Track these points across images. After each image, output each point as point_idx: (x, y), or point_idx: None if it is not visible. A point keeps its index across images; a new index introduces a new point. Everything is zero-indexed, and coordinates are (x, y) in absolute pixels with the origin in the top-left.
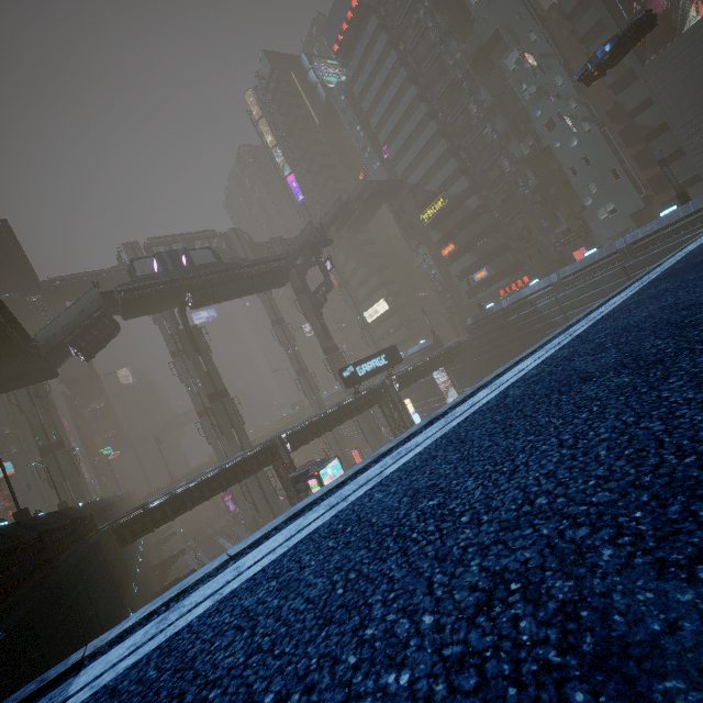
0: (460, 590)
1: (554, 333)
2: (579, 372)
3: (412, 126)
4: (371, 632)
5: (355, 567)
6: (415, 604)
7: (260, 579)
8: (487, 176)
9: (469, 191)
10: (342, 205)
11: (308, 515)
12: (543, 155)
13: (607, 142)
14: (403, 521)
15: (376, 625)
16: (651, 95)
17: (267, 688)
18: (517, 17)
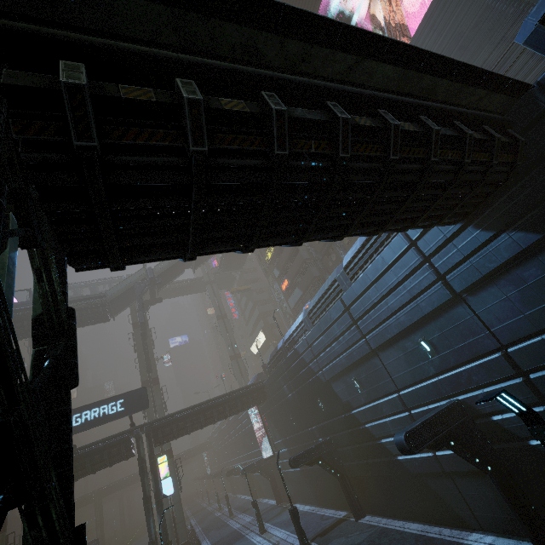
0: None
1: None
2: None
3: None
4: None
5: None
6: None
7: None
8: None
9: None
10: None
11: None
12: None
13: None
14: None
15: None
16: None
17: None
18: None
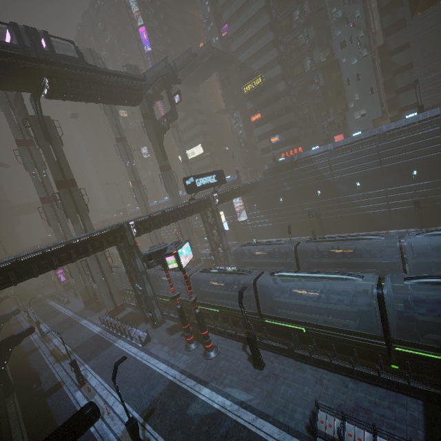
0: None
1: None
2: None
3: (251, 14)
4: None
5: None
6: None
7: None
8: (293, 70)
9: (280, 77)
10: (190, 56)
11: None
12: (331, 66)
13: (373, 67)
14: None
15: None
16: (411, 40)
17: None
18: None
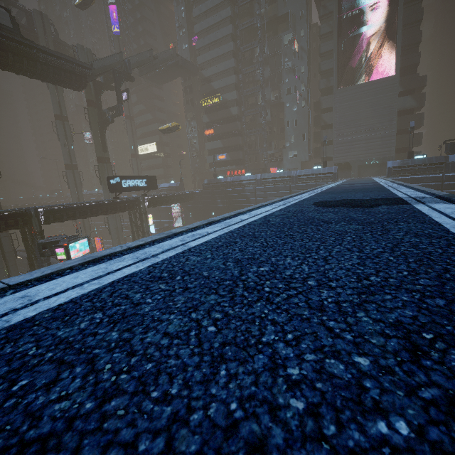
0: (372, 336)
1: (275, 199)
2: (317, 218)
3: (219, 36)
4: (297, 372)
5: (215, 308)
6: (330, 346)
7: (73, 310)
8: (248, 99)
9: (235, 102)
10: (150, 57)
11: (113, 262)
12: (279, 106)
13: (308, 118)
14: (243, 278)
15: (297, 365)
16: (334, 106)
17: (170, 448)
18: (301, 14)
